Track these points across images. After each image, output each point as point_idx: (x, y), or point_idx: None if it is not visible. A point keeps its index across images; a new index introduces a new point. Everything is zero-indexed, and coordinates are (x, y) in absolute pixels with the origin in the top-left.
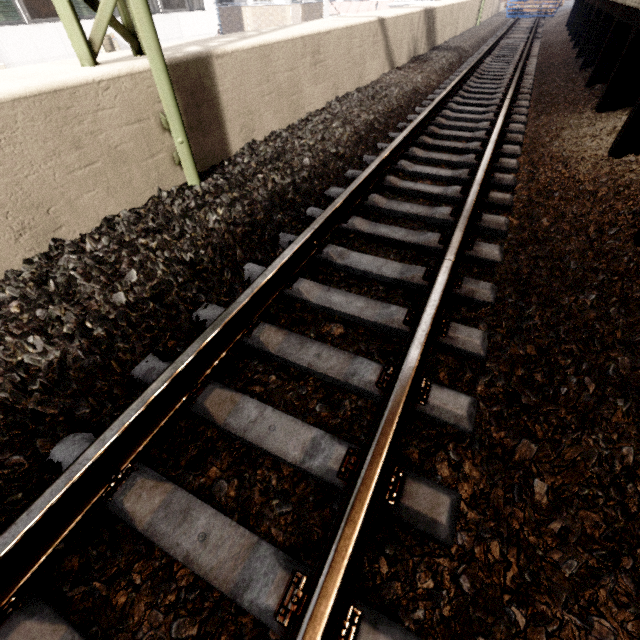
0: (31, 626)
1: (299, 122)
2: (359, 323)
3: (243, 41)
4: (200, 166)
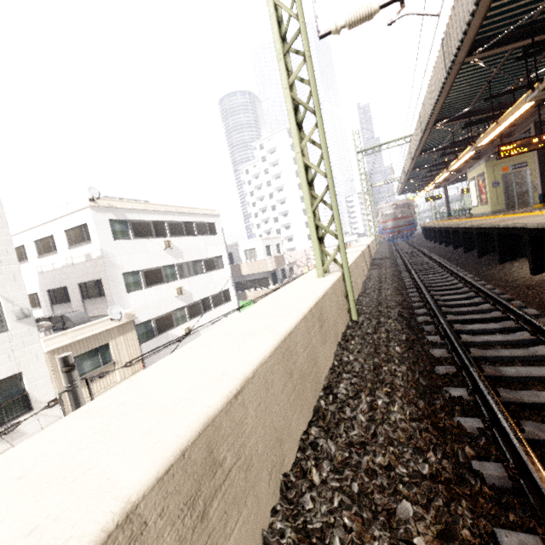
0: (530, 422)
1: (361, 293)
2: (507, 344)
3: None
4: (349, 312)
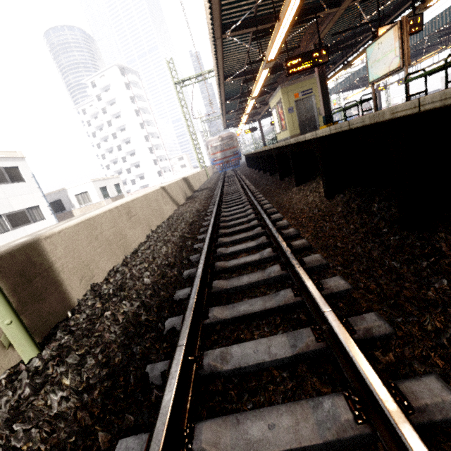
0: None
1: (130, 255)
2: None
3: (69, 222)
4: (39, 333)
